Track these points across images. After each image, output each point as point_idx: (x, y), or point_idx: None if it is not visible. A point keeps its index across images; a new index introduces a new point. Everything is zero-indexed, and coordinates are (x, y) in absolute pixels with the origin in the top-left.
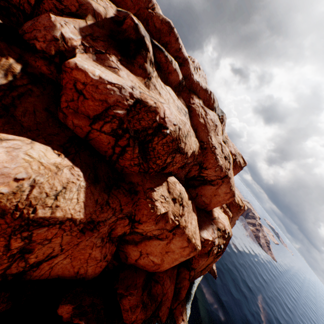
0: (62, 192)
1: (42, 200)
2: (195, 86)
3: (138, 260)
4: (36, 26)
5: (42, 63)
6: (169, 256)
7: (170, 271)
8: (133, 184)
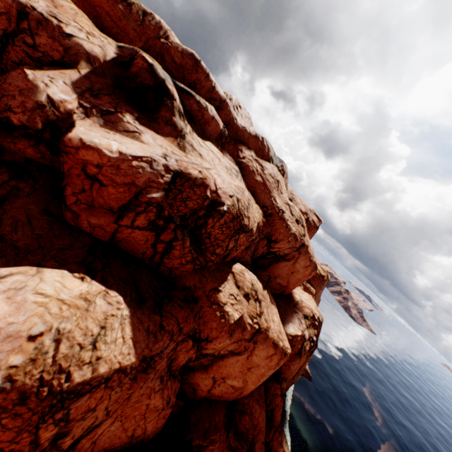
0: (100, 335)
1: (76, 356)
2: (242, 134)
3: (212, 390)
4: (6, 90)
5: (25, 144)
6: (253, 373)
7: (256, 391)
8: (189, 289)
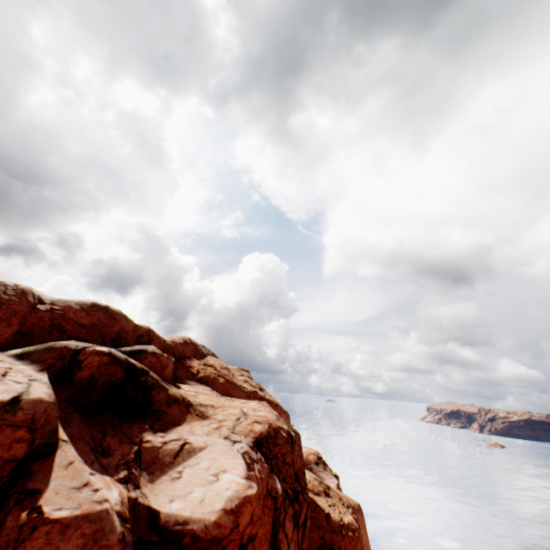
0: None
1: None
2: (178, 349)
3: None
4: None
5: None
6: None
7: None
8: (321, 547)
